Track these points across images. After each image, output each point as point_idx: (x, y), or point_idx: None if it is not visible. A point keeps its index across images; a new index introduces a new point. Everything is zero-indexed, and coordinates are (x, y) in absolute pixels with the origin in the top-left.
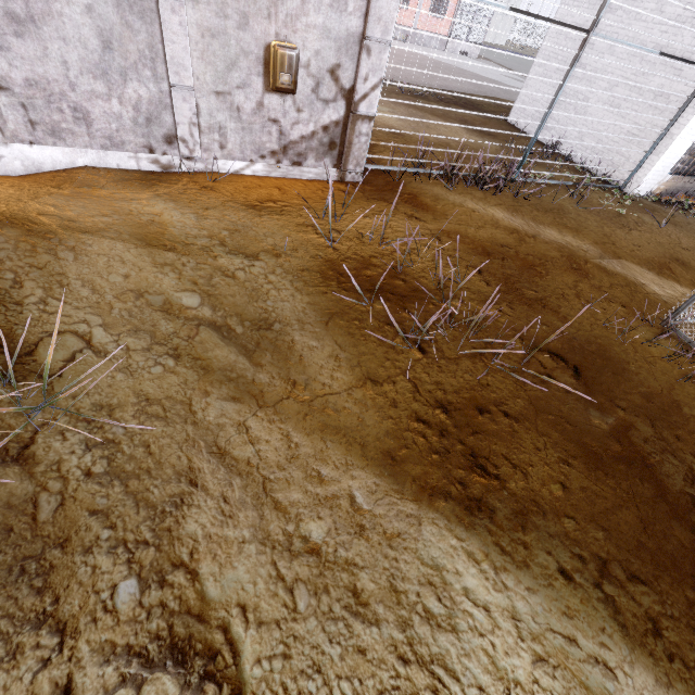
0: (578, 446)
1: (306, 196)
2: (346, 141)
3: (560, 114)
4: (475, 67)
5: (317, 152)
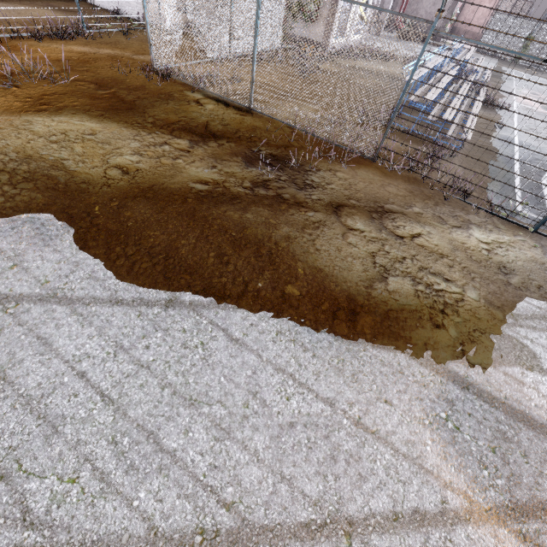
0: (89, 96)
1: None
2: None
3: None
4: None
5: None
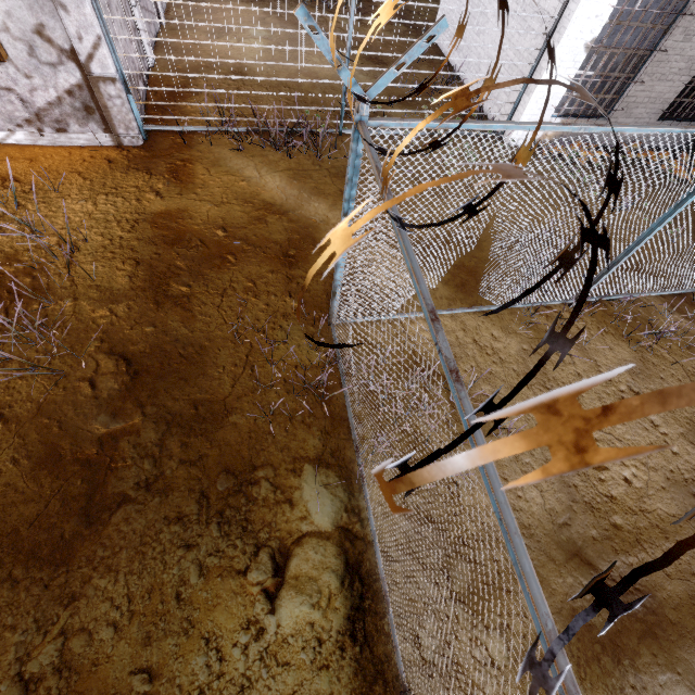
0: (48, 448)
1: (57, 169)
2: (100, 105)
3: (467, 31)
4: None
5: (77, 118)
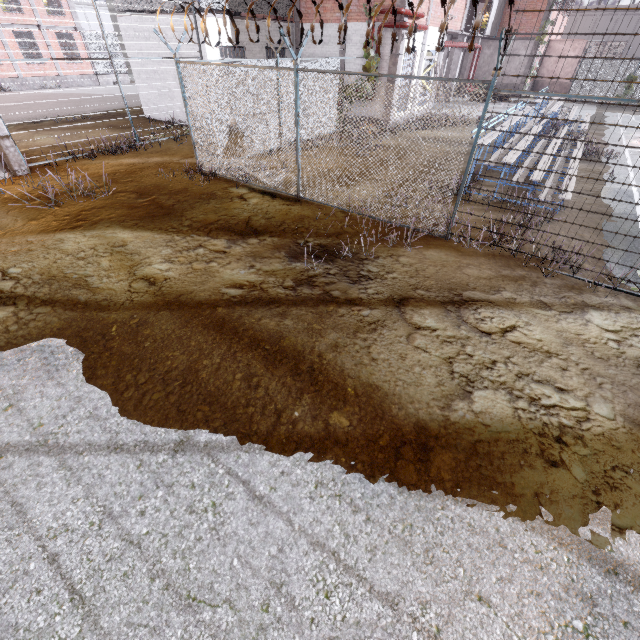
0: (127, 206)
1: None
2: (1, 154)
3: (166, 102)
4: (127, 91)
5: None
